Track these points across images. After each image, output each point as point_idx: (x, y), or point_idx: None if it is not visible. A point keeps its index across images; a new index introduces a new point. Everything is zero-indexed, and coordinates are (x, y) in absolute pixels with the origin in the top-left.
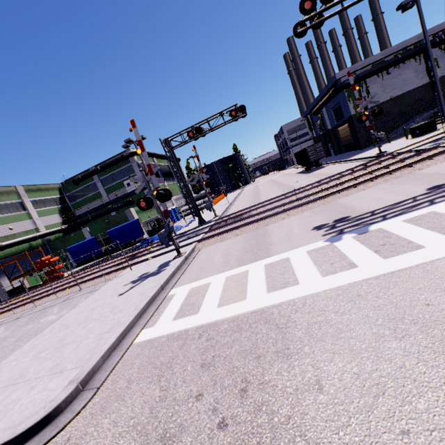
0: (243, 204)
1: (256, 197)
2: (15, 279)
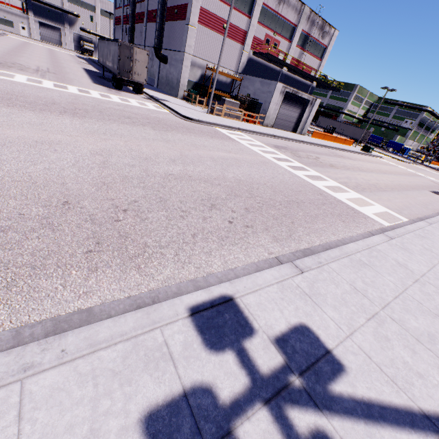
0: None
1: None
2: None
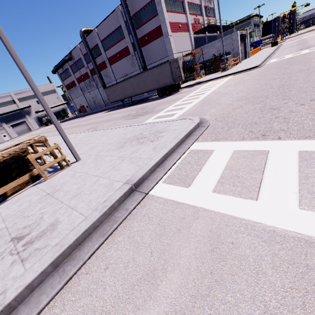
0: None
1: None
2: None
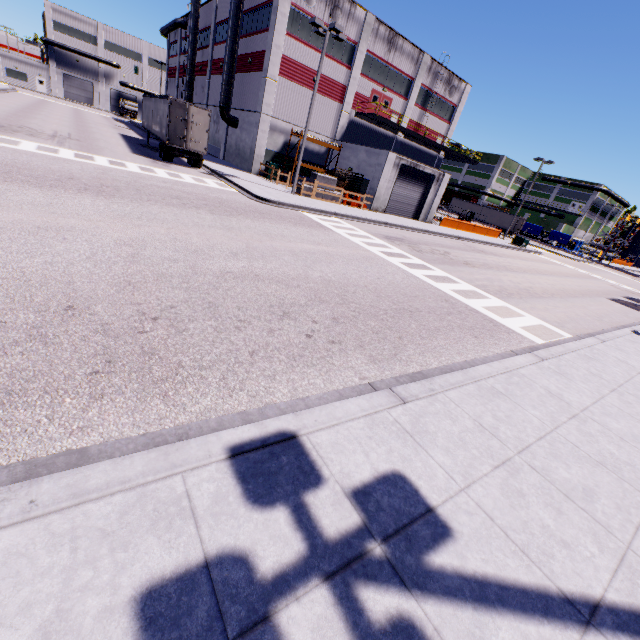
0: None
1: None
2: None
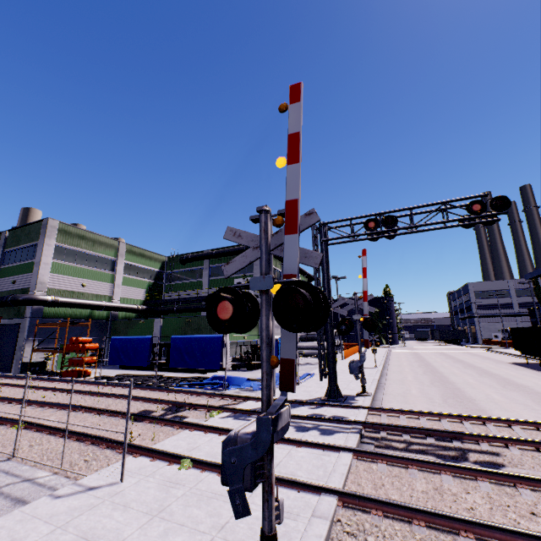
0: (417, 386)
1: (444, 383)
2: (39, 350)
